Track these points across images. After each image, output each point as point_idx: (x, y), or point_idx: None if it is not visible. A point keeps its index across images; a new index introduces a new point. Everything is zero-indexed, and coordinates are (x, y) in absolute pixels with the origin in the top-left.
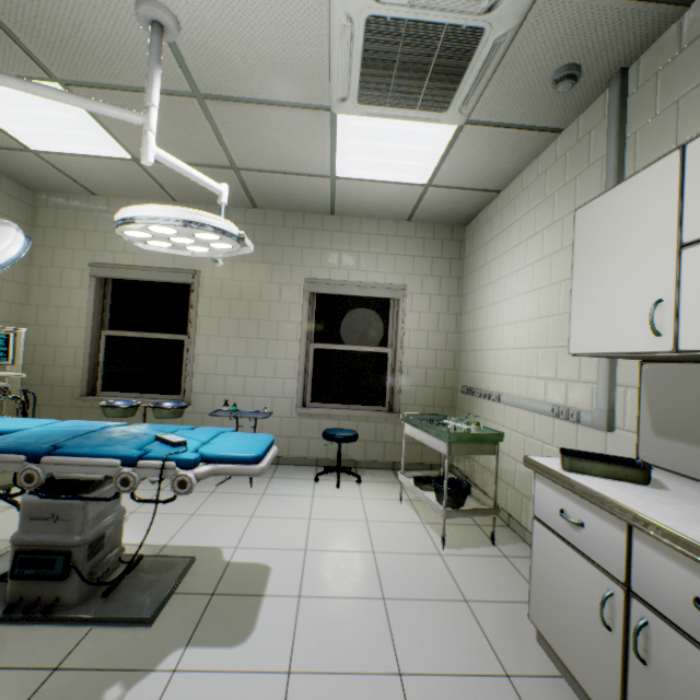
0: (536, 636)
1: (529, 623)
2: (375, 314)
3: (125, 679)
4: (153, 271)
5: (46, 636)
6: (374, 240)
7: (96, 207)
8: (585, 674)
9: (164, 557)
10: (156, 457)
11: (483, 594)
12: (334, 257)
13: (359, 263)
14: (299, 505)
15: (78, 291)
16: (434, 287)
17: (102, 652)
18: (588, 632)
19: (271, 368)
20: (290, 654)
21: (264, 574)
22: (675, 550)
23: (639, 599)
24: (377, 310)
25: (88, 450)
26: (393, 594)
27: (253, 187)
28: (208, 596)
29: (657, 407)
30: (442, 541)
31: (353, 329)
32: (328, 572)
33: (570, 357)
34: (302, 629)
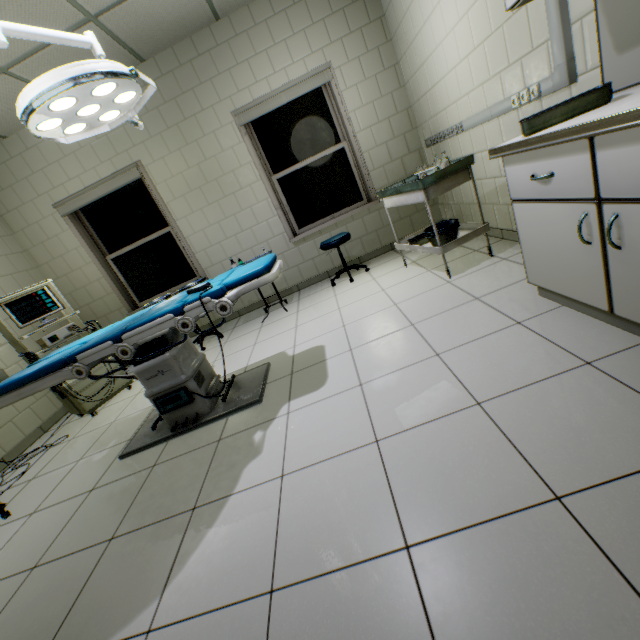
0: (538, 293)
1: (531, 289)
2: (314, 114)
3: (261, 428)
4: (104, 184)
5: (204, 432)
6: (274, 25)
7: (16, 150)
8: (577, 290)
9: (249, 371)
10: (194, 300)
11: (490, 289)
12: (245, 73)
13: (272, 64)
14: (327, 306)
15: (64, 235)
16: (359, 46)
17: (240, 424)
18: (574, 259)
19: (251, 217)
20: (357, 377)
21: (320, 351)
22: (633, 133)
23: (608, 202)
24: (314, 108)
25: (146, 319)
26: (418, 320)
27: (123, 34)
28: (289, 376)
29: (617, 18)
30: (447, 273)
31: (302, 142)
32: (366, 330)
33: (517, 27)
34: (360, 364)
